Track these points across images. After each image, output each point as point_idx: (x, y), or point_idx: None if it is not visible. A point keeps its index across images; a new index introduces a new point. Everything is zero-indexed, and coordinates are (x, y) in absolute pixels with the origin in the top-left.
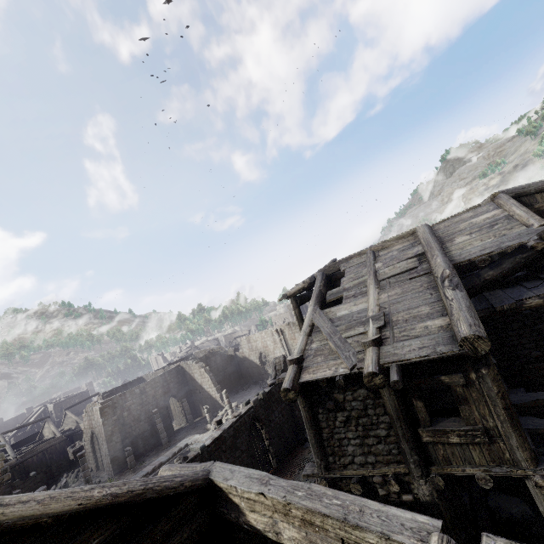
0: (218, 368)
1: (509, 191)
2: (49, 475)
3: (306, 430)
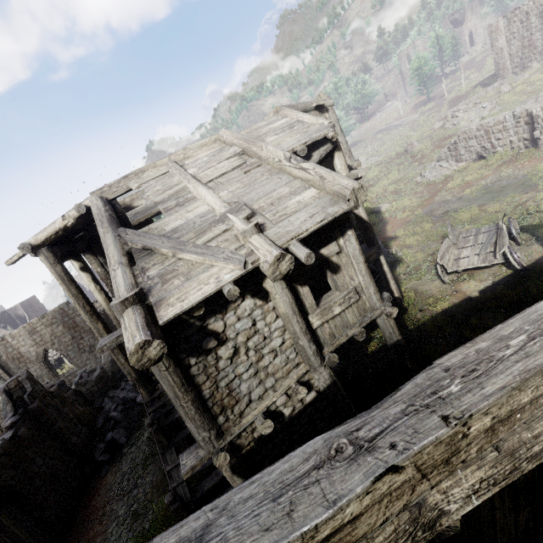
0: None
1: (286, 107)
2: None
3: (176, 404)
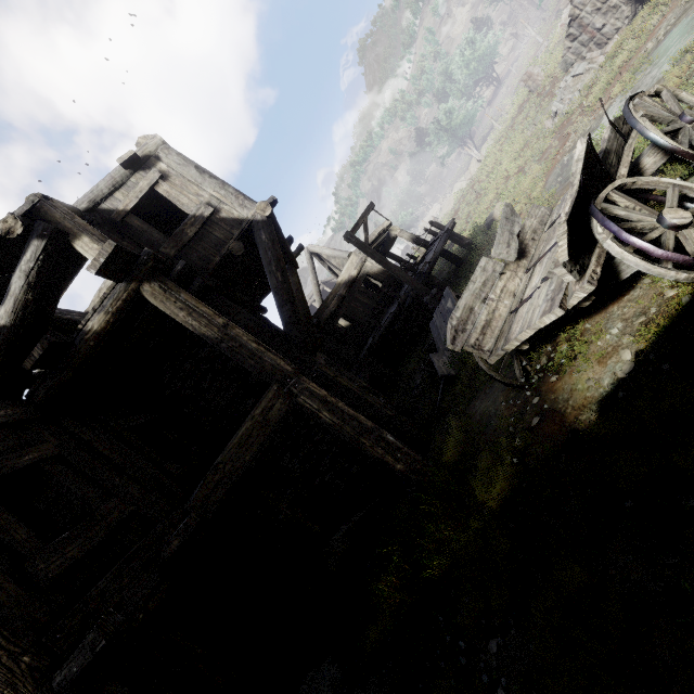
0: None
1: (79, 202)
2: None
3: None
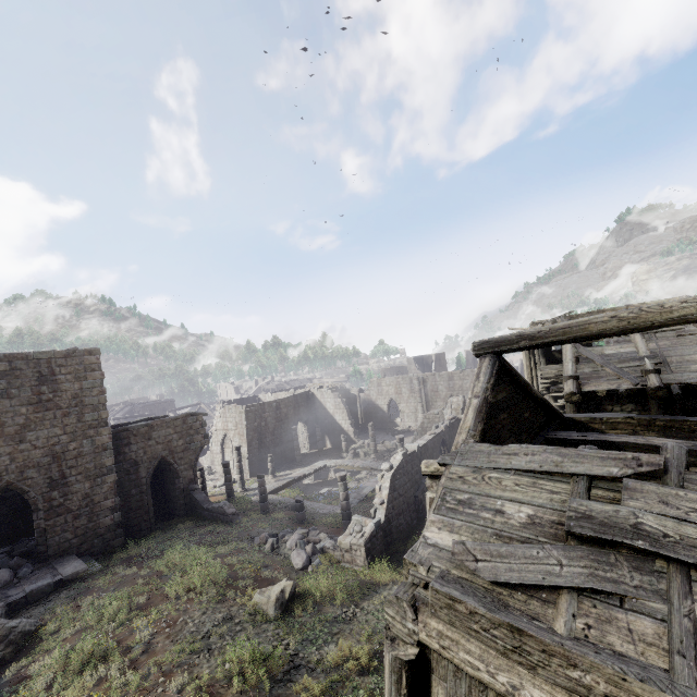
0: None
1: None
2: None
3: None
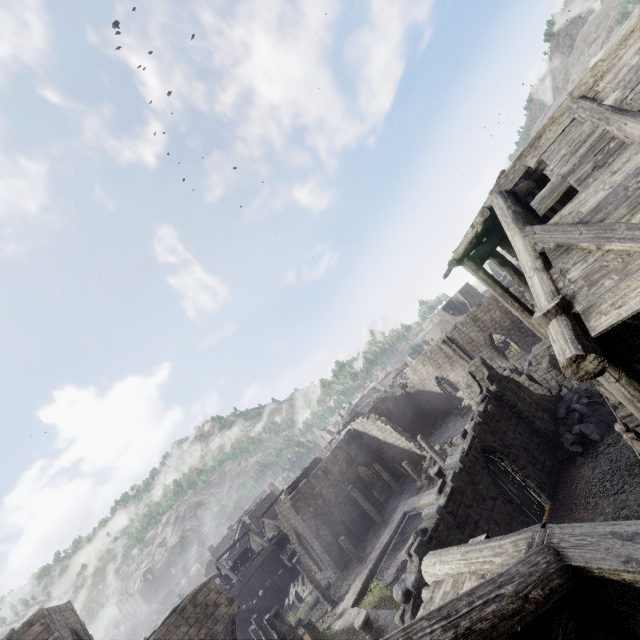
0: (394, 416)
1: None
2: (277, 589)
3: None
